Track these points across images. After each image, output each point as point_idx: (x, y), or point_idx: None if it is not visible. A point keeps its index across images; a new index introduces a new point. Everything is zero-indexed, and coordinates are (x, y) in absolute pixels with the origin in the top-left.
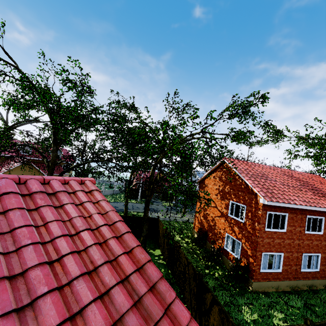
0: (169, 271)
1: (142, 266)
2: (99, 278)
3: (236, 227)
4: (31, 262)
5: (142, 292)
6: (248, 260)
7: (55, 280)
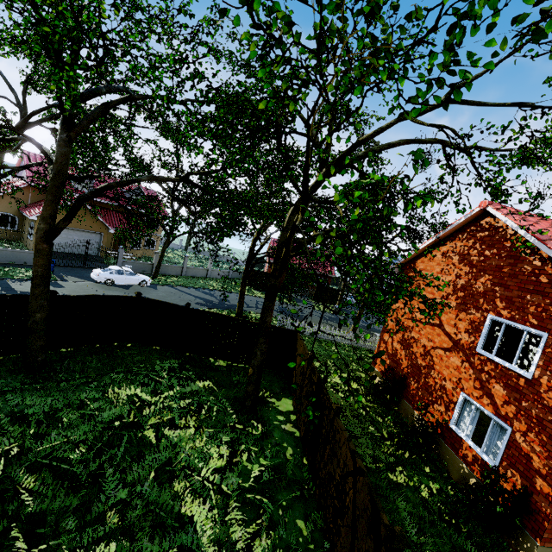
0: (304, 459)
1: None
2: None
3: (497, 385)
4: None
5: None
6: (529, 481)
7: None
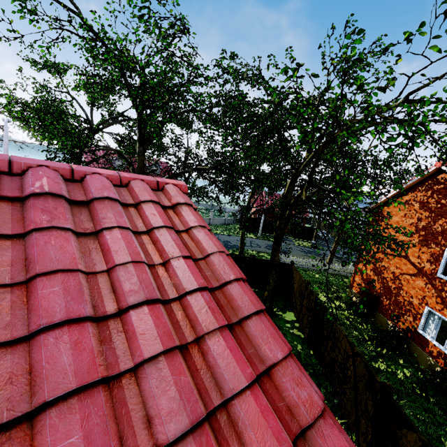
0: (310, 351)
1: (303, 429)
2: None
3: None
4: None
5: None
6: None
7: None
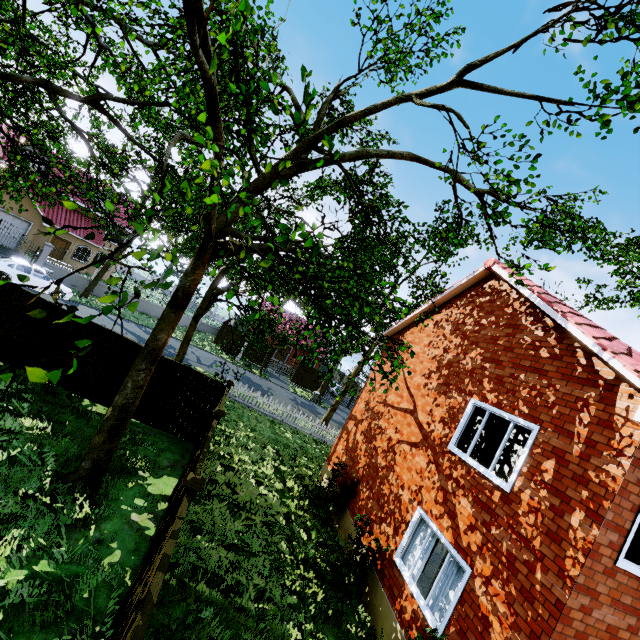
0: (127, 575)
1: None
2: None
3: (465, 499)
4: None
5: None
6: None
7: None
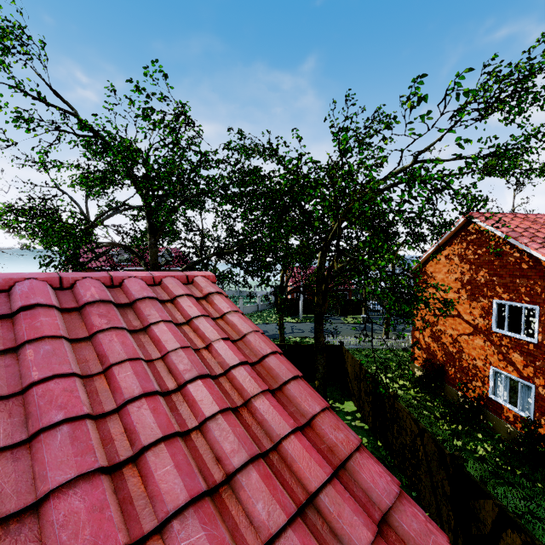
0: (378, 442)
1: (343, 463)
2: (239, 505)
3: (515, 353)
4: (59, 473)
5: (360, 544)
6: None
7: (122, 523)
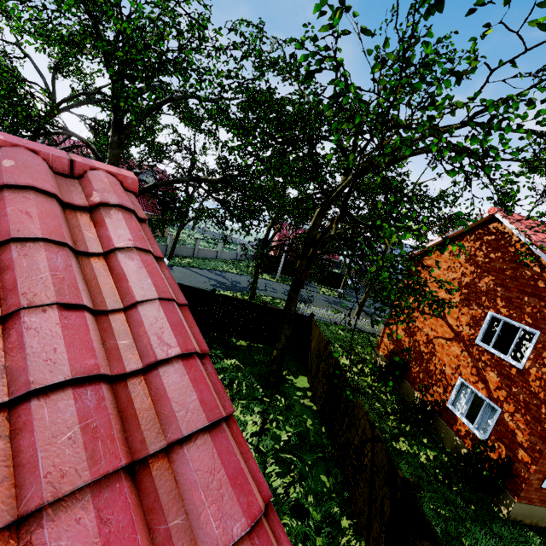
0: (322, 428)
1: None
2: None
3: (492, 372)
4: None
5: None
6: (513, 452)
7: None
